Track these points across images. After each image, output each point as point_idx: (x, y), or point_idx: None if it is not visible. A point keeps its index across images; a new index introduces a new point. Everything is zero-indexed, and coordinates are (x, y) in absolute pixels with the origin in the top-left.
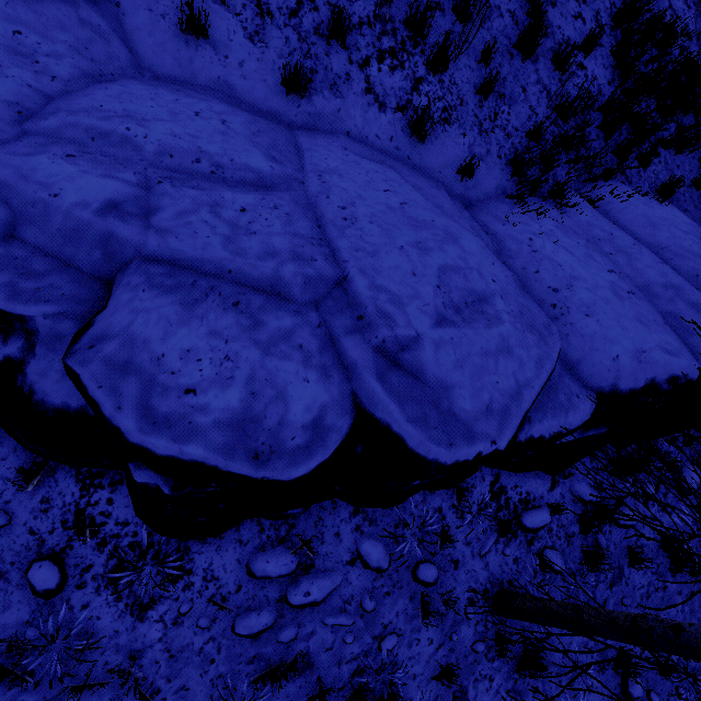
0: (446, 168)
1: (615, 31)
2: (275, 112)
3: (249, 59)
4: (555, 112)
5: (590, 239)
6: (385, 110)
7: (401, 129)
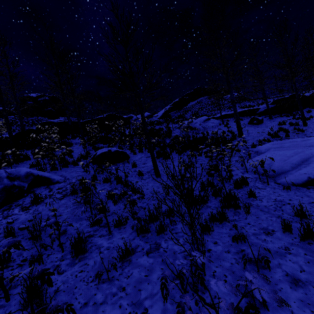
0: None
1: None
2: None
3: None
4: None
5: None
6: None
7: None
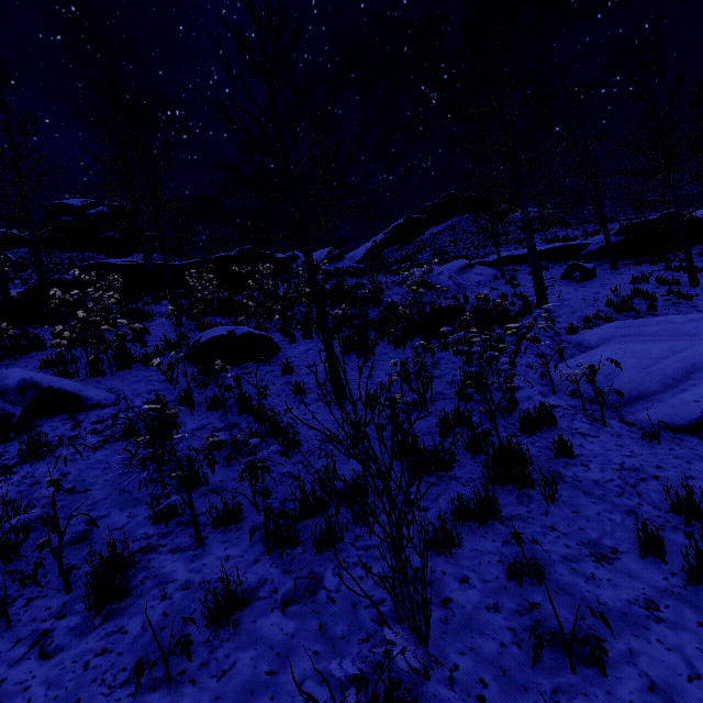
0: None
1: None
2: None
3: None
4: None
5: None
6: None
7: None
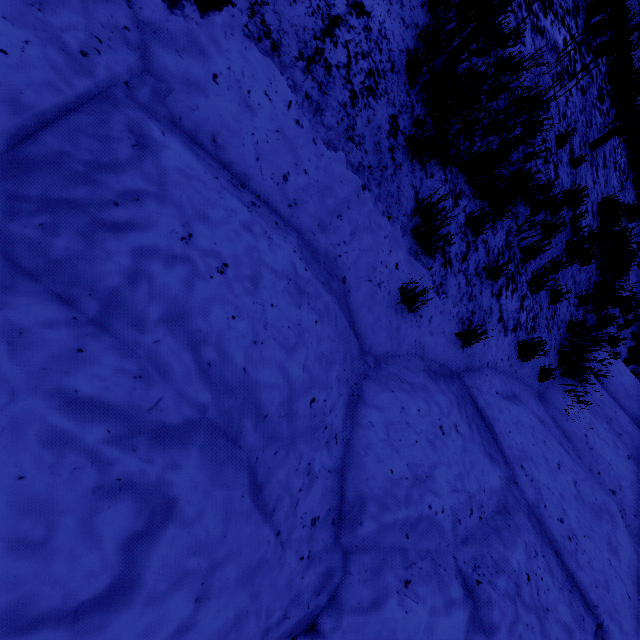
0: (532, 371)
1: (597, 216)
2: (449, 362)
3: (435, 313)
4: (577, 298)
5: (606, 419)
6: (507, 333)
7: (513, 347)
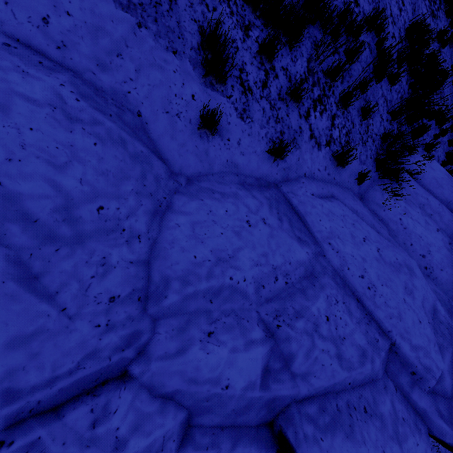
0: (350, 177)
1: (406, 42)
2: (265, 175)
3: (243, 136)
4: (390, 114)
5: (420, 205)
6: (320, 148)
7: (329, 159)
